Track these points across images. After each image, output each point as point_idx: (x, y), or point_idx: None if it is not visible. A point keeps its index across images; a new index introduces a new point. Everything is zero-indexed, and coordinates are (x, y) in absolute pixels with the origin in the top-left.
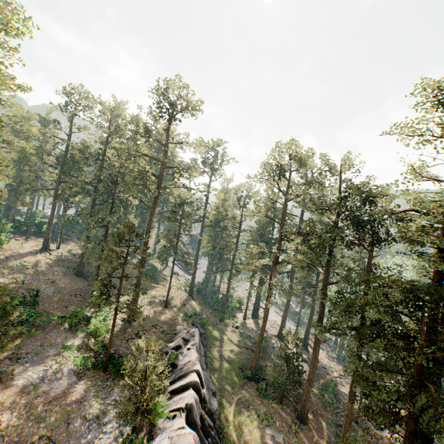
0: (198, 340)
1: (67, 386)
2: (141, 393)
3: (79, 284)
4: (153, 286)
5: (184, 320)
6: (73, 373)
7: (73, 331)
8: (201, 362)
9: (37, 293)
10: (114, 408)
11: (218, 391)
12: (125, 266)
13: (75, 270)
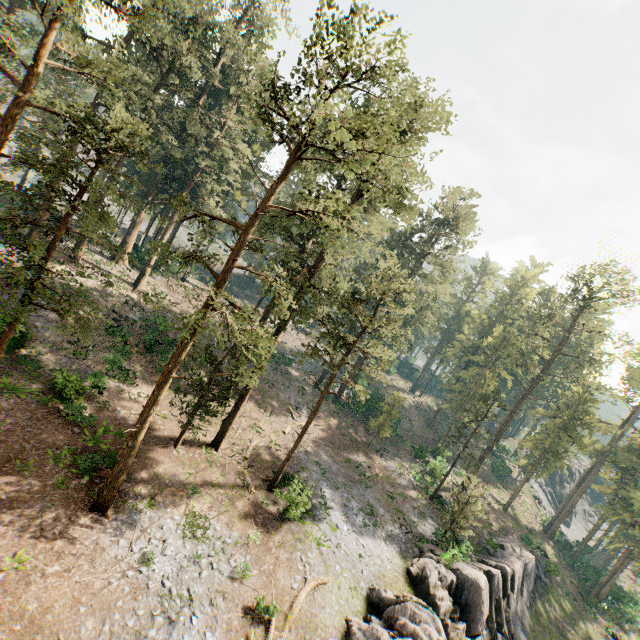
0: (529, 566)
1: (406, 485)
2: (459, 508)
3: (427, 434)
4: (497, 486)
5: (520, 539)
6: (411, 482)
7: (415, 461)
8: (523, 591)
9: (400, 419)
10: (431, 521)
11: (531, 637)
12: (480, 422)
13: (428, 421)
